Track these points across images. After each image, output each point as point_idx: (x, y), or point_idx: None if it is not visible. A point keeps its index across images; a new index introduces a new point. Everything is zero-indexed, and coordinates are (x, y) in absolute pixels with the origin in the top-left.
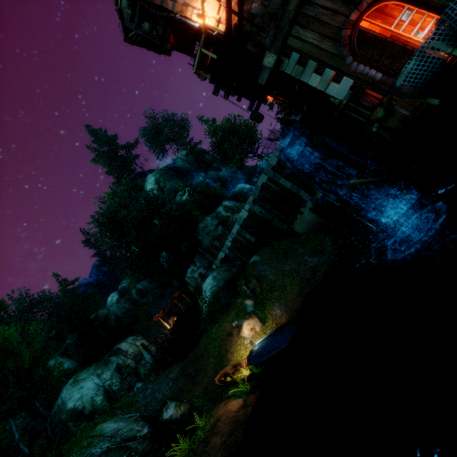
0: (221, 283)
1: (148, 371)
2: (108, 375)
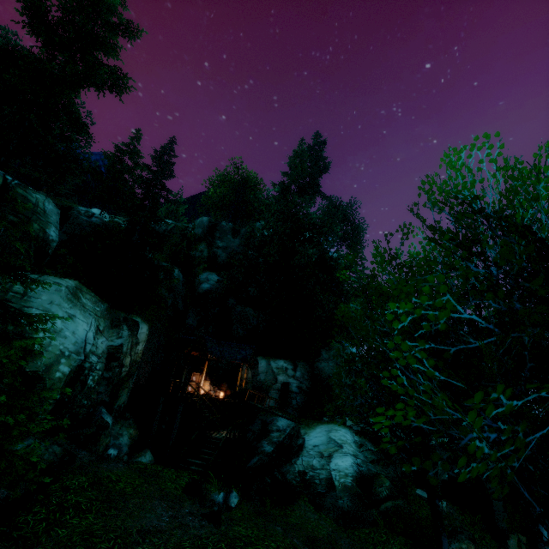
0: (373, 469)
1: (123, 406)
2: (102, 345)
